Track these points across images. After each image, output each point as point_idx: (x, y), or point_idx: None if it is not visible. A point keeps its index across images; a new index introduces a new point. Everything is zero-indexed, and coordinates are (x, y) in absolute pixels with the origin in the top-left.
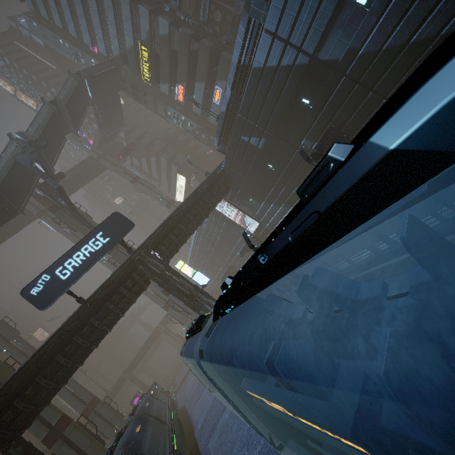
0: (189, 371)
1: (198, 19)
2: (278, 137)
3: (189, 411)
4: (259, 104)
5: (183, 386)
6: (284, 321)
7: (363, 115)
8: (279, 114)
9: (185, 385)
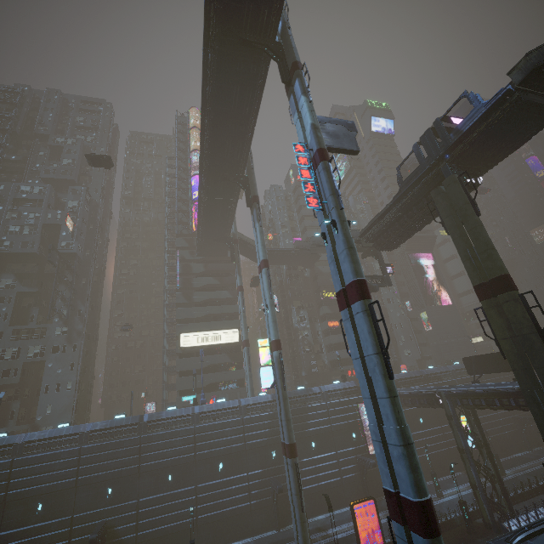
0: None
1: None
2: (435, 412)
3: None
4: None
5: None
6: None
7: None
8: None
9: None
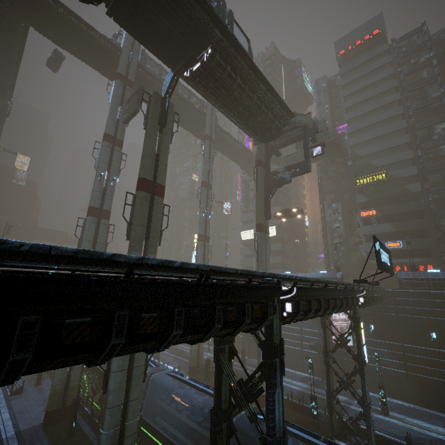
0: None
1: (429, 208)
2: None
3: None
4: None
5: None
6: None
7: None
8: None
9: None
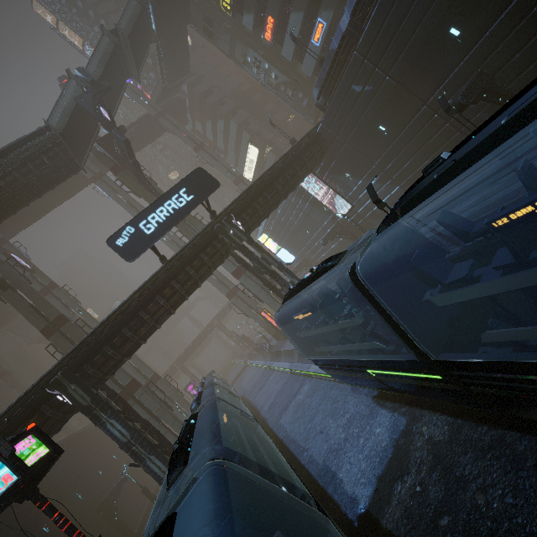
0: (244, 368)
1: None
2: (402, 87)
3: (250, 399)
4: (386, 37)
5: (238, 381)
6: (463, 234)
7: (534, 53)
8: (413, 51)
9: (241, 380)
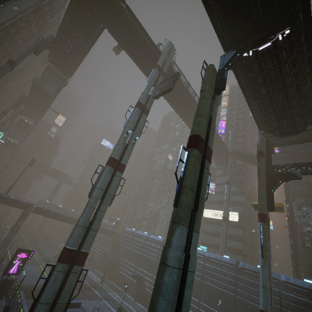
0: None
1: None
2: None
3: None
4: None
5: None
6: None
7: None
8: None
9: None
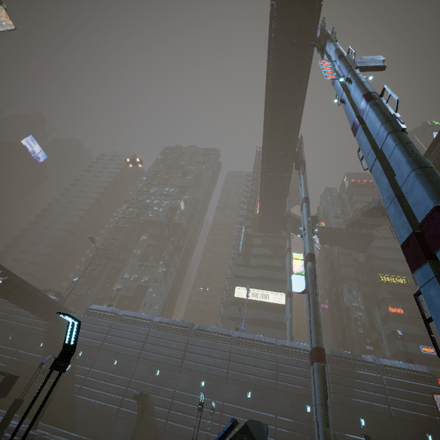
0: None
1: None
2: None
3: None
4: None
5: None
6: None
7: None
8: None
9: None
